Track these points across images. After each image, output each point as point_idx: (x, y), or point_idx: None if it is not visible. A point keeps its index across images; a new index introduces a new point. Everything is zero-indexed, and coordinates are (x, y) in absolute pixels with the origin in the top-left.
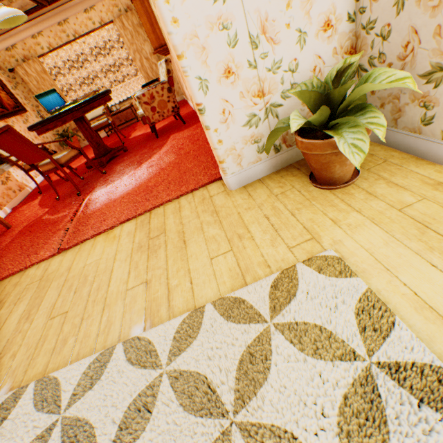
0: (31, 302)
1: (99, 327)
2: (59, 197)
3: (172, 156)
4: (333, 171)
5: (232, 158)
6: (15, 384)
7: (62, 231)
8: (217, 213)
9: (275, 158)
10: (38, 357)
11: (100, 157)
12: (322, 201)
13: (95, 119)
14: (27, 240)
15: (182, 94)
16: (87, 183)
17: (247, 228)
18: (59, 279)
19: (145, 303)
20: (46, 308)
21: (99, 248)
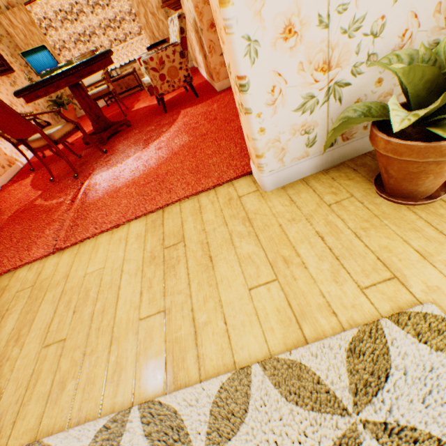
0: (21, 318)
1: (106, 371)
2: (54, 178)
3: (185, 137)
4: (420, 183)
5: (273, 152)
6: (0, 440)
7: (57, 223)
8: (250, 222)
9: (325, 154)
10: (29, 403)
11: (100, 132)
12: (398, 221)
13: (93, 85)
14: (17, 230)
15: (191, 60)
16: (85, 163)
17: (294, 248)
18: (55, 290)
19: (164, 344)
20: (38, 329)
21: (102, 252)
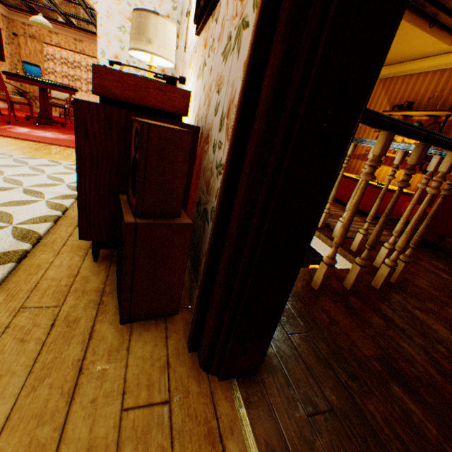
0: None
1: None
2: None
3: None
4: None
5: None
6: None
7: None
8: None
9: None
10: None
11: (42, 118)
12: None
13: (57, 99)
14: None
15: None
16: (19, 124)
17: None
18: None
19: (18, 154)
20: None
21: (6, 140)
